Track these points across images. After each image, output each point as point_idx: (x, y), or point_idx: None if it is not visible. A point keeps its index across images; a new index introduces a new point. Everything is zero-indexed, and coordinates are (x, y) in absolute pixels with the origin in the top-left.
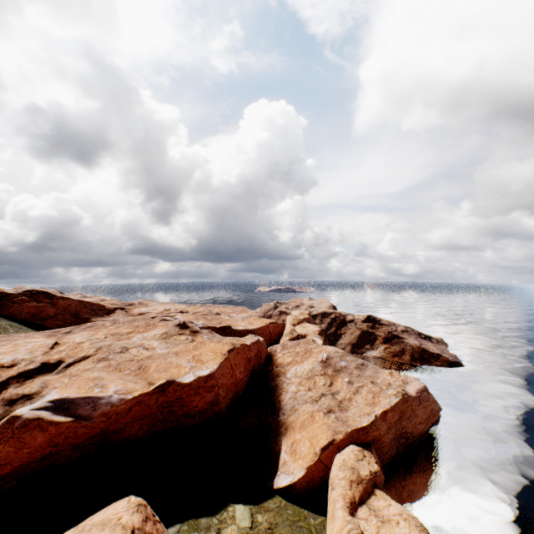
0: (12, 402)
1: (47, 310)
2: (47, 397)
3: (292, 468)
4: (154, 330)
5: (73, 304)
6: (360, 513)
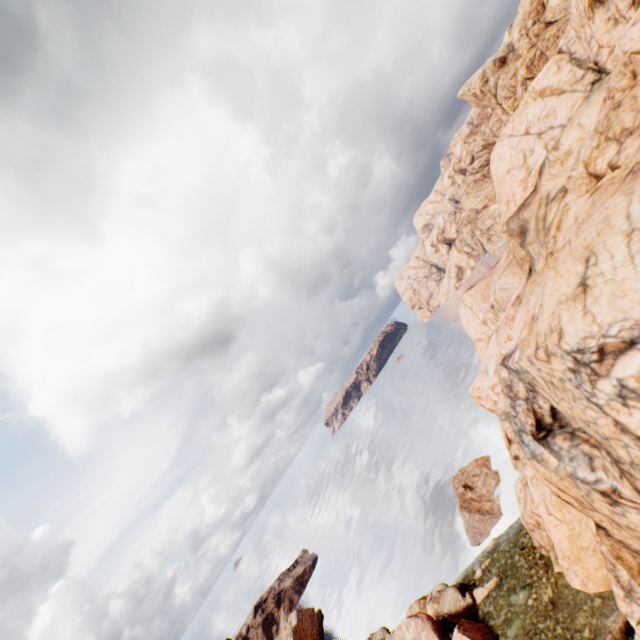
0: None
1: None
2: None
3: None
4: None
5: None
6: None
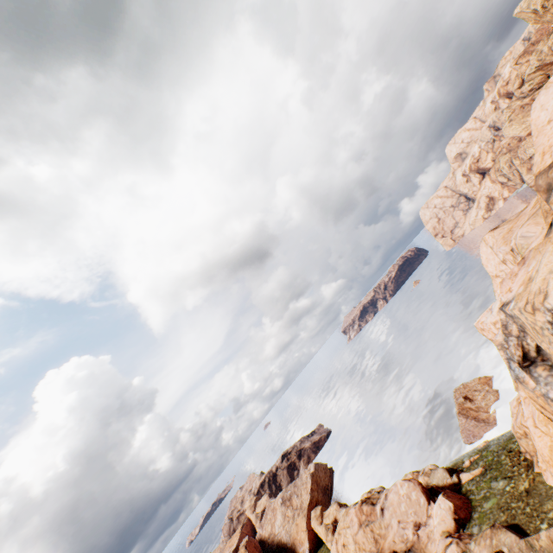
0: None
1: None
2: None
3: (306, 547)
4: None
5: None
6: (324, 521)
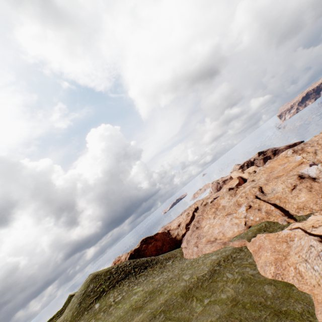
0: (302, 178)
1: (157, 245)
2: (304, 172)
3: None
4: (221, 201)
5: (160, 235)
6: None
